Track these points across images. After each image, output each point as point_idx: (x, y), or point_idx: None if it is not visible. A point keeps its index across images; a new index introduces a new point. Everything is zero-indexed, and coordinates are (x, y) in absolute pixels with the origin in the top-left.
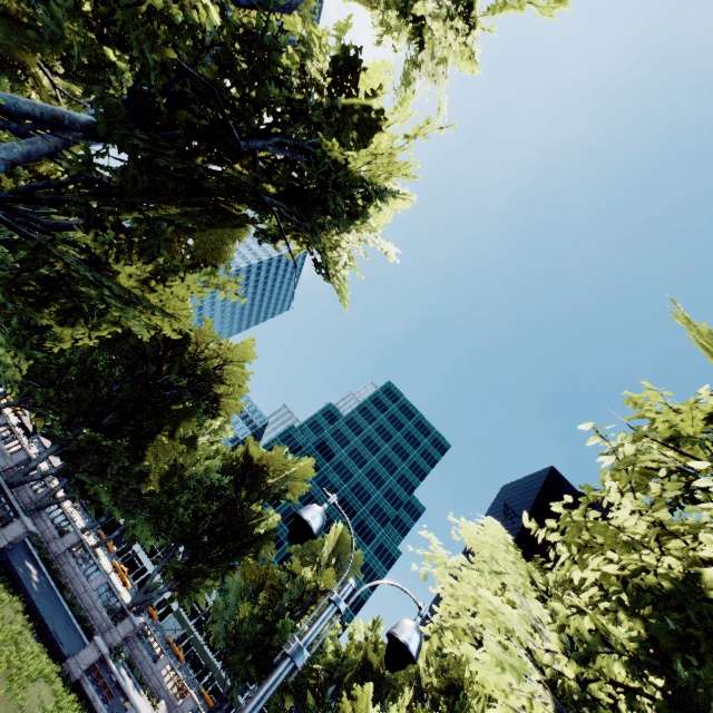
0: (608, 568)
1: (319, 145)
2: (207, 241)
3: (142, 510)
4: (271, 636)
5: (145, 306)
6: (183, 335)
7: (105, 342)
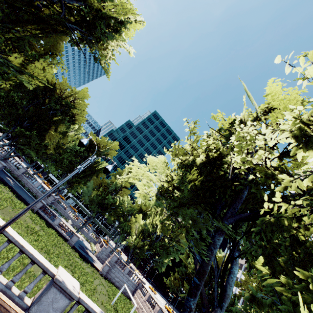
0: (178, 161)
1: (87, 1)
2: (50, 41)
3: (49, 161)
4: (105, 200)
5: (27, 73)
6: (52, 85)
7: (15, 87)
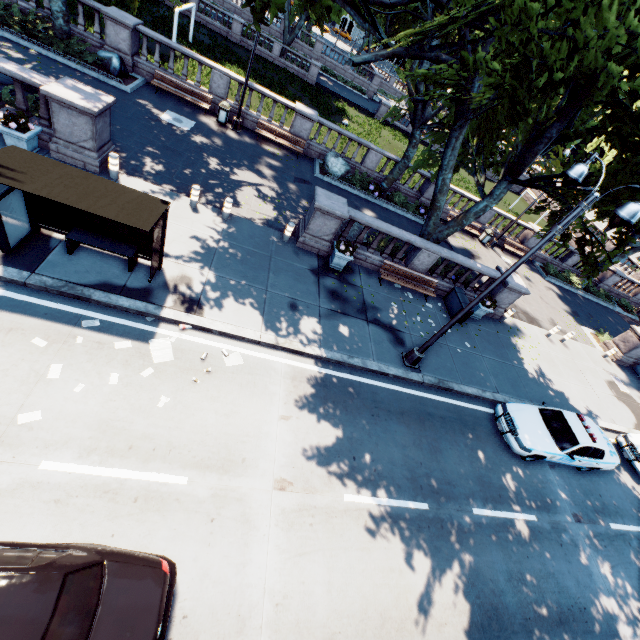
0: None
1: None
2: None
3: None
4: None
5: None
6: None
7: None
